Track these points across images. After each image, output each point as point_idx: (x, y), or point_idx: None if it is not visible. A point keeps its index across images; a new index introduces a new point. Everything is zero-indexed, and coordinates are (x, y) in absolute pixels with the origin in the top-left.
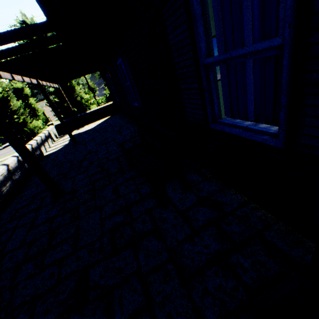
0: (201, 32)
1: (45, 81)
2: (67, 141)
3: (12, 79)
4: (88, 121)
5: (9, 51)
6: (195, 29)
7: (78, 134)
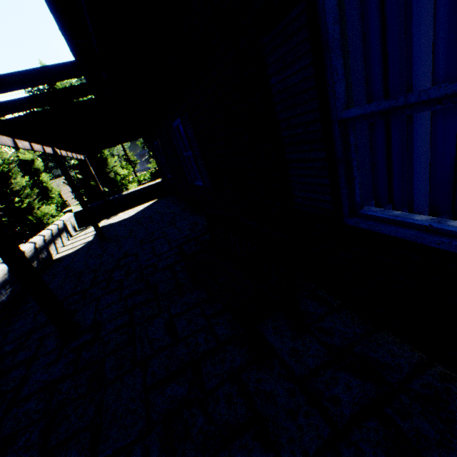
0: (339, 67)
1: (65, 151)
2: (90, 237)
3: (13, 147)
4: (125, 207)
5: (12, 104)
6: (327, 63)
7: (108, 226)
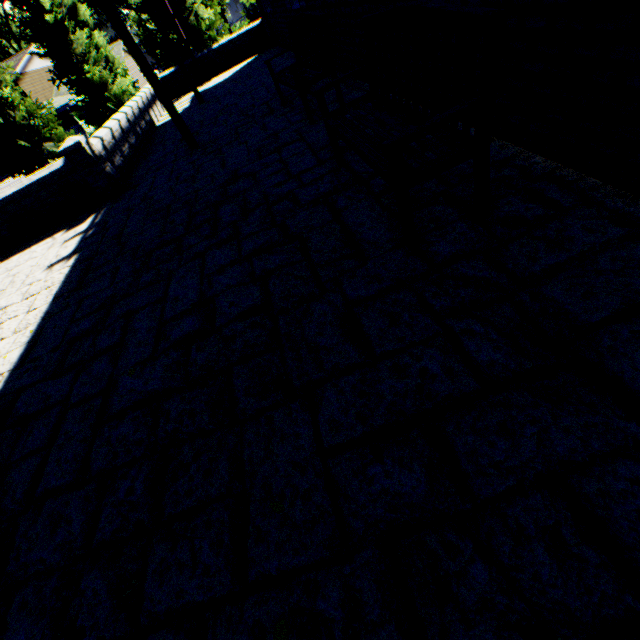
0: None
1: None
2: (186, 105)
3: None
4: (218, 70)
5: None
6: None
7: (203, 93)
